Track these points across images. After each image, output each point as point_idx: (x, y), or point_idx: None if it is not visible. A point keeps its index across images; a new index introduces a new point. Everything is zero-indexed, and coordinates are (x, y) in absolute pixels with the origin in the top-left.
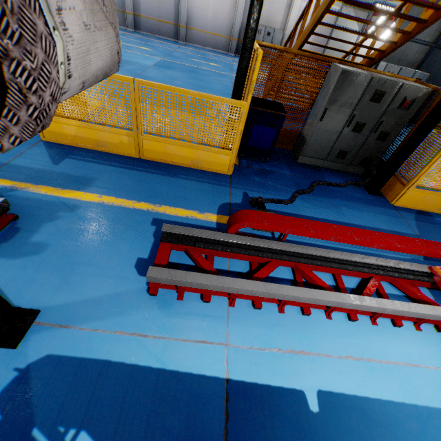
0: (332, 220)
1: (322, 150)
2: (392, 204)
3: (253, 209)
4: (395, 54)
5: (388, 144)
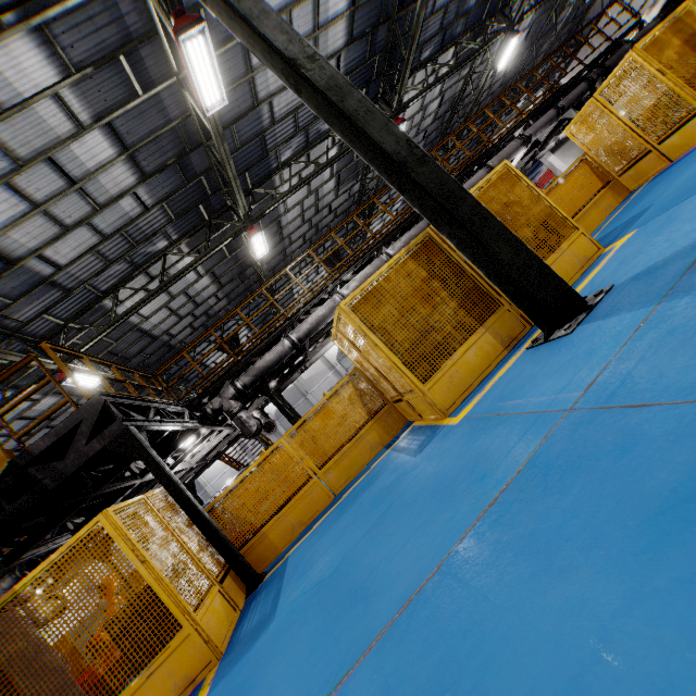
0: None
1: None
2: None
3: None
4: None
5: None
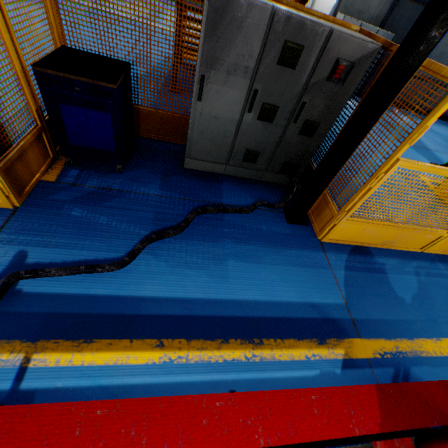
0: (195, 300)
1: (218, 150)
2: (319, 240)
3: (12, 300)
4: (356, 4)
5: (318, 140)
